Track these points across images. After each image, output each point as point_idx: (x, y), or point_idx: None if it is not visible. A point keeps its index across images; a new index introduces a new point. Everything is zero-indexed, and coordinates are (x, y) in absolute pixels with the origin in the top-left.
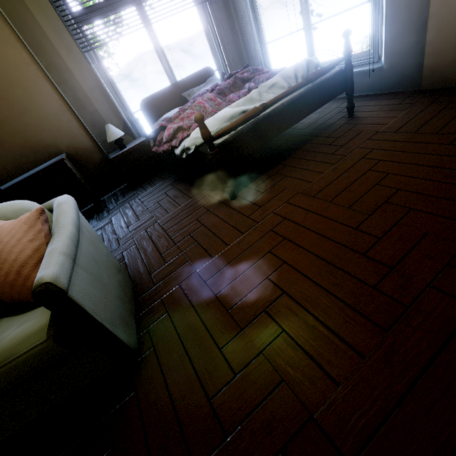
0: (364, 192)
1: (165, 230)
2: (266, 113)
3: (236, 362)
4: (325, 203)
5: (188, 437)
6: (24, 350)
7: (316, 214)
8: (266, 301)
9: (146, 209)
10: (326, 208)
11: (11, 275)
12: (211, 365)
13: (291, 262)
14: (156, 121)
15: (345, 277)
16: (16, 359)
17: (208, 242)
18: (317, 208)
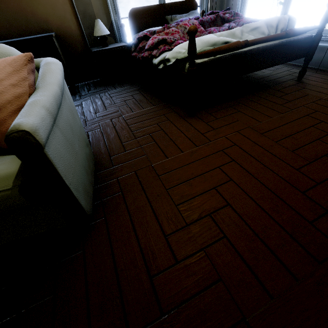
0: (306, 142)
1: (128, 124)
2: (243, 51)
3: (179, 251)
4: (272, 142)
5: (127, 304)
6: None
7: (263, 149)
8: (211, 206)
9: (113, 103)
10: (272, 146)
11: None
12: (156, 248)
13: (237, 181)
14: (138, 33)
15: (284, 207)
16: None
17: (165, 144)
18: (264, 144)
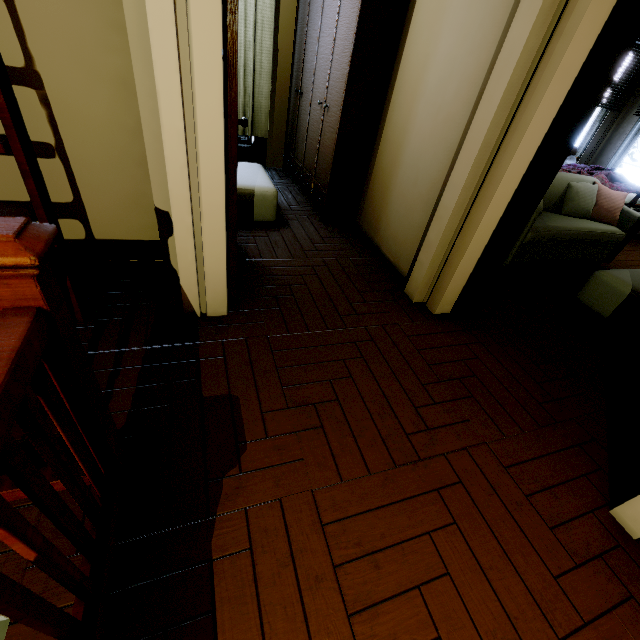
0: None
1: None
2: None
3: None
4: None
5: None
6: (618, 234)
7: None
8: None
9: None
10: None
11: (612, 209)
12: None
13: None
14: None
15: None
16: (615, 234)
17: None
18: None
